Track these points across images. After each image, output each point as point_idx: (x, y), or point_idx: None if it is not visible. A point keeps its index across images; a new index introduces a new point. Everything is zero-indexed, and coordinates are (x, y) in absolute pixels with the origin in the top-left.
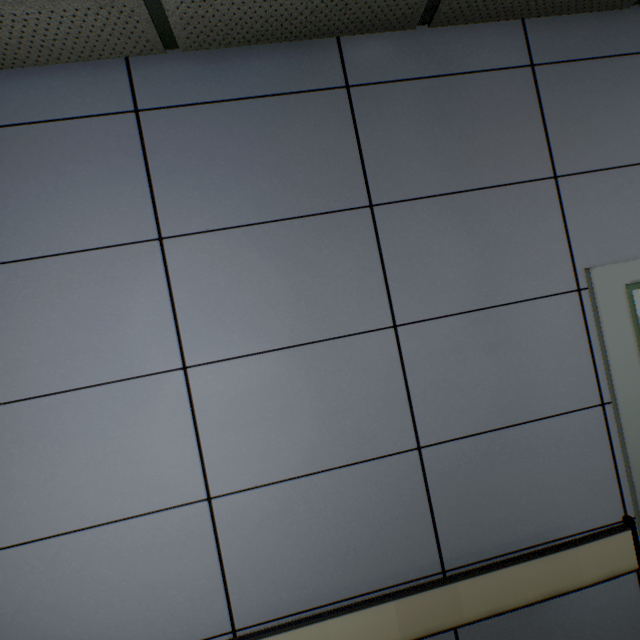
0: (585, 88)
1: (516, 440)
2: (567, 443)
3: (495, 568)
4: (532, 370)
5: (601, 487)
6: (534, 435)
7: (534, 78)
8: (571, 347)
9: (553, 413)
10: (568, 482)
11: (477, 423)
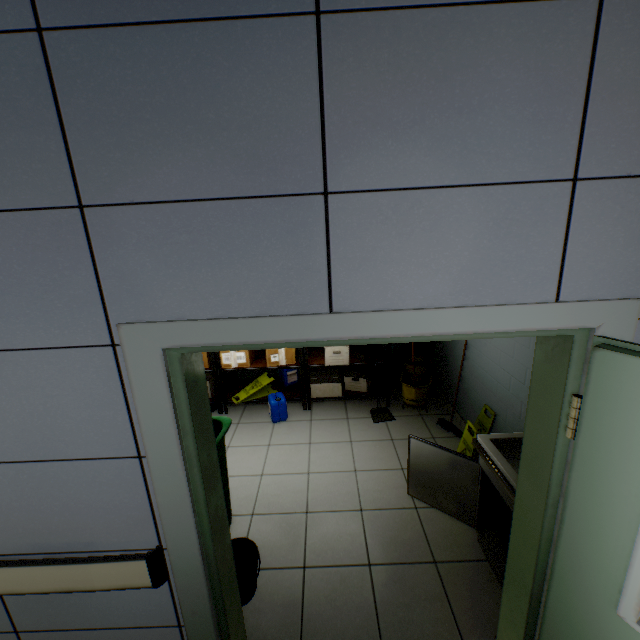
0: (126, 75)
1: (46, 473)
2: (101, 483)
3: (11, 565)
4: (60, 416)
5: (137, 522)
6: (65, 472)
7: (44, 52)
8: (105, 401)
9: (85, 457)
10: (103, 513)
11: (4, 453)
